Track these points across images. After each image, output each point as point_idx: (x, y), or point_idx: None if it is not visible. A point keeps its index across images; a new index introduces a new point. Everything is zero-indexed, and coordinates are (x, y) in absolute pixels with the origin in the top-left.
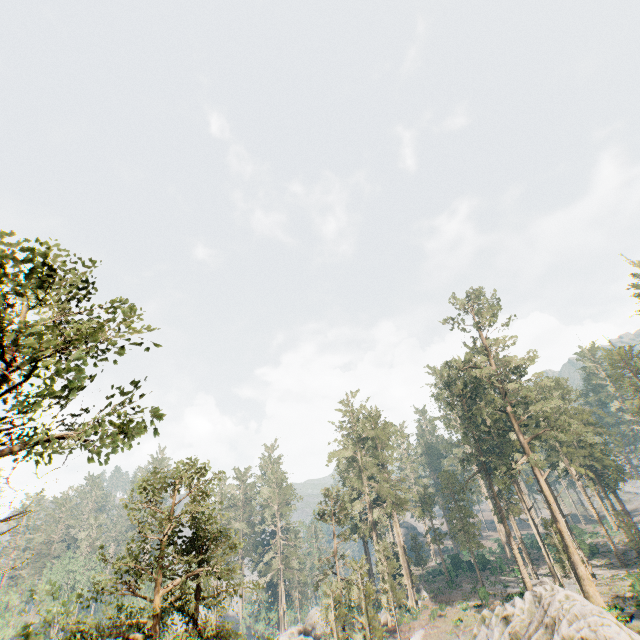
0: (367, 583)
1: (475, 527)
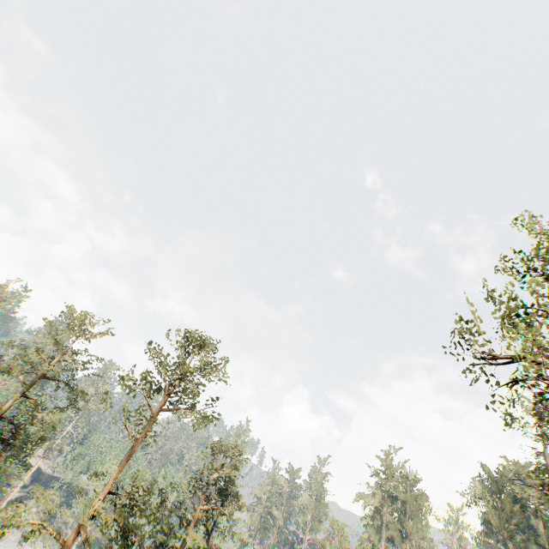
0: None
1: None
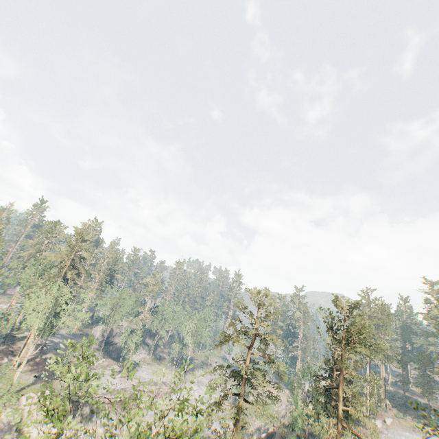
0: (372, 389)
1: (434, 389)
